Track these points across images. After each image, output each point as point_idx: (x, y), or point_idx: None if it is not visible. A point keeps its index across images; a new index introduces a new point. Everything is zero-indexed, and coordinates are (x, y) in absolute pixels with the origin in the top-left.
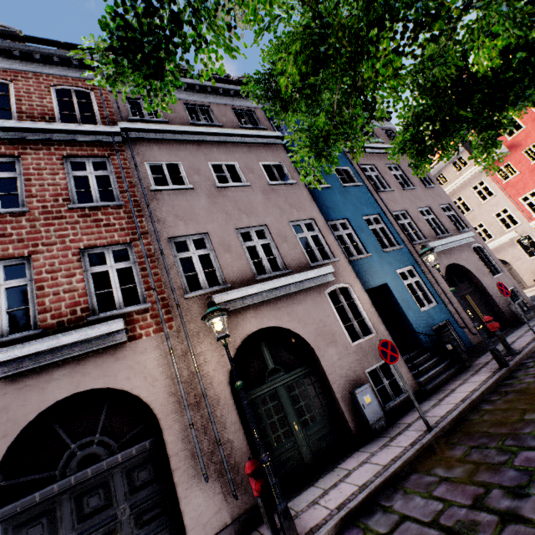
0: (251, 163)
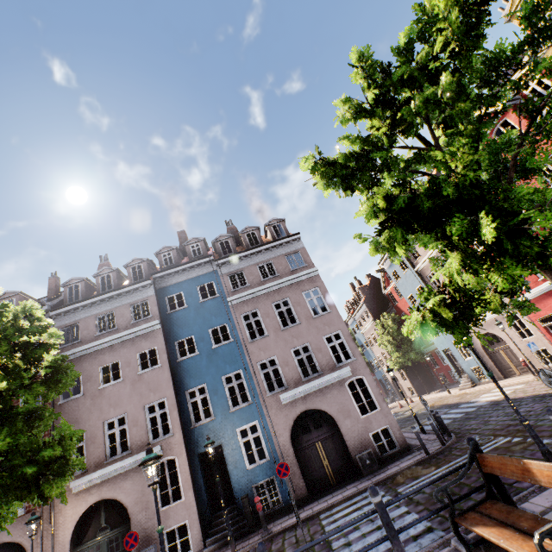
0: (130, 357)
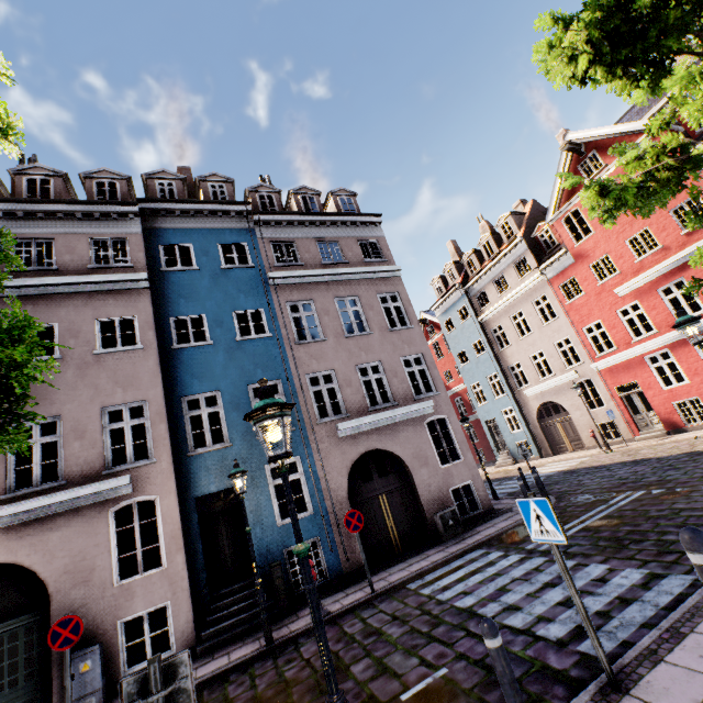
0: (81, 322)
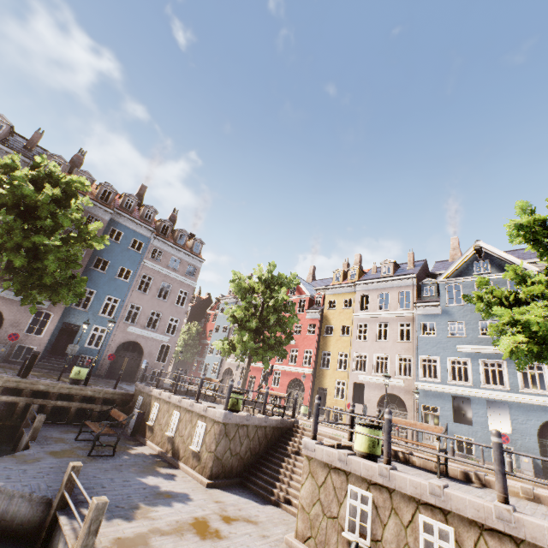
0: None
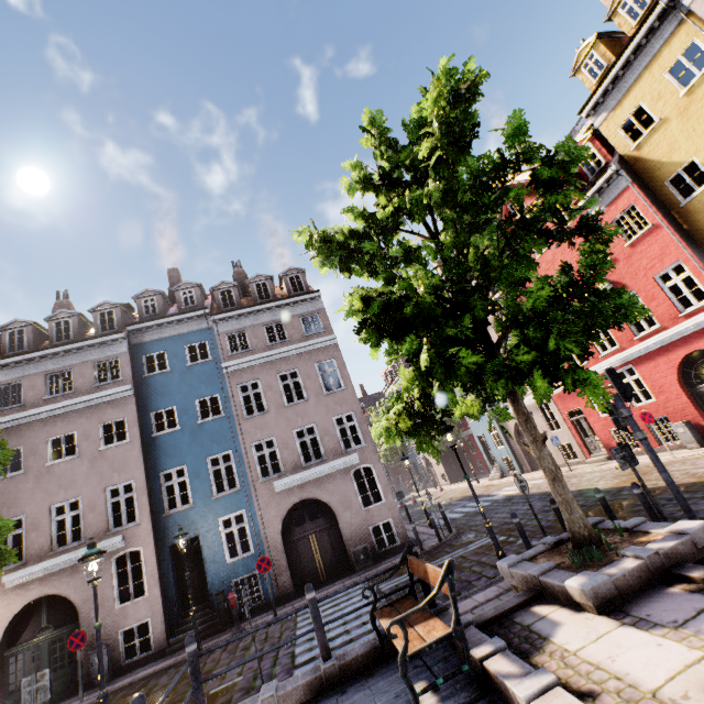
0: (91, 428)
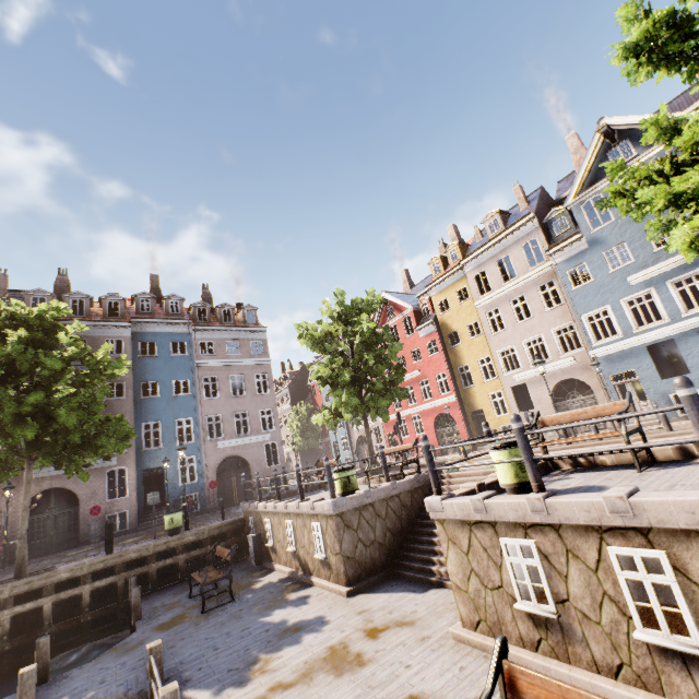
0: None
